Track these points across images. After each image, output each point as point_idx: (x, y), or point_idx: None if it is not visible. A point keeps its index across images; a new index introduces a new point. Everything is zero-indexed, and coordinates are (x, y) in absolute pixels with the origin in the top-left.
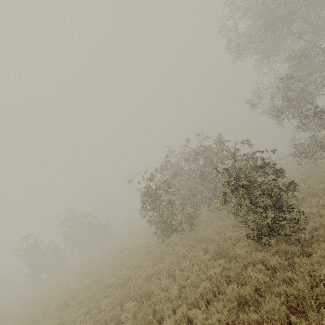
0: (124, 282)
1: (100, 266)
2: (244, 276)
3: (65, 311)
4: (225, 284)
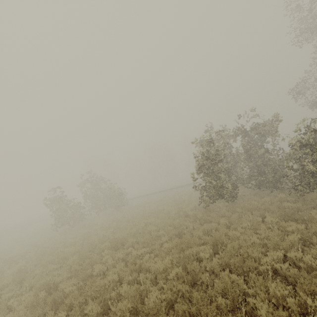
0: (177, 233)
1: (132, 224)
2: None
3: (118, 251)
4: (315, 237)
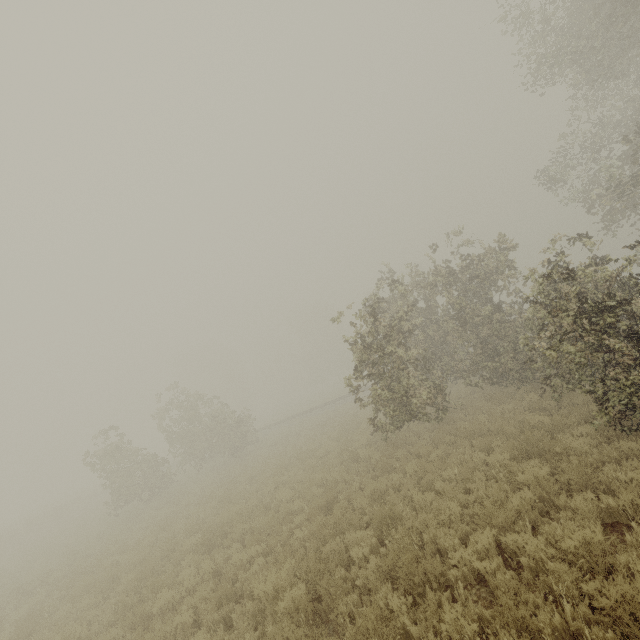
0: (325, 504)
1: (255, 487)
2: (602, 480)
3: (214, 553)
4: (563, 493)
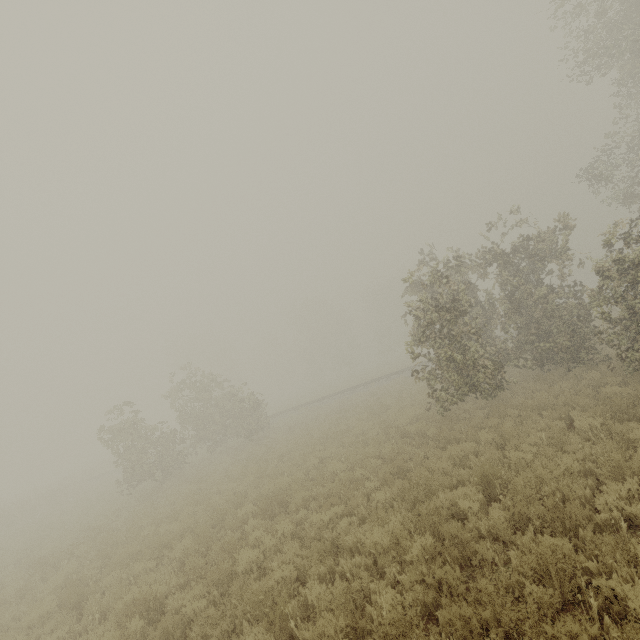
0: (396, 471)
1: (291, 463)
2: None
3: (277, 519)
4: None
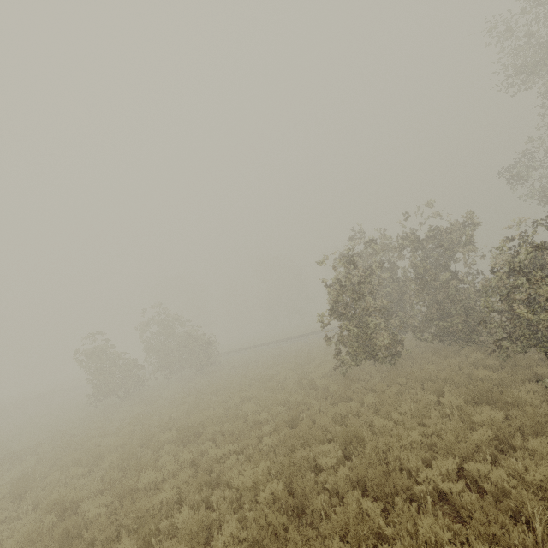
0: (290, 419)
1: (221, 398)
2: None
3: (189, 447)
4: (518, 436)
